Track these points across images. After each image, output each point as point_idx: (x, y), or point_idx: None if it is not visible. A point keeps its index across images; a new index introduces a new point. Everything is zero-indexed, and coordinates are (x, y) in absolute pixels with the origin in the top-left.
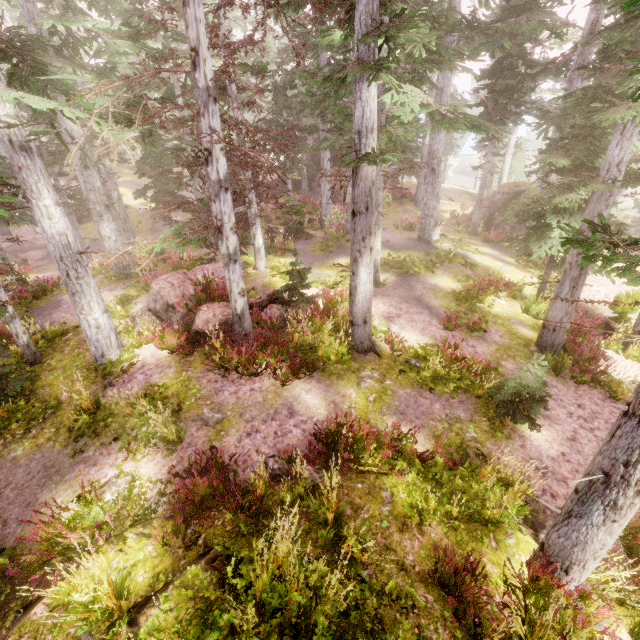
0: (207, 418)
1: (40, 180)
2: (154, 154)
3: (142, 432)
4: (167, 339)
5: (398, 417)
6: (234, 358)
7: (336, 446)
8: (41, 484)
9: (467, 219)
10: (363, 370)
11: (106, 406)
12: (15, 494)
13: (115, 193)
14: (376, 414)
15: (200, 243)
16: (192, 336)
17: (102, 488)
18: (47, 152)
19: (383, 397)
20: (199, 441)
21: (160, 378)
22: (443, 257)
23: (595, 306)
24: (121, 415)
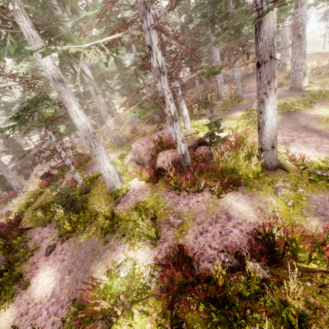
0: (172, 222)
1: (70, 97)
2: (125, 79)
3: (136, 232)
4: (143, 174)
5: (319, 218)
6: (183, 182)
7: (273, 245)
8: (91, 260)
9: (326, 68)
10: (276, 182)
11: (117, 215)
12: (80, 264)
13: (113, 107)
14: (298, 216)
15: (153, 109)
16: (156, 171)
17: (118, 267)
18: (82, 94)
19: (300, 202)
20: (169, 238)
21: (142, 197)
22: (316, 95)
23: None
24: (125, 220)
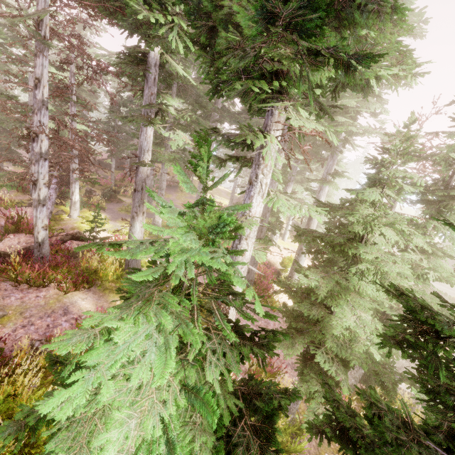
0: None
1: None
2: None
3: None
4: None
5: None
6: (26, 272)
7: None
8: None
9: None
10: None
11: None
12: None
13: None
14: None
15: (14, 188)
16: None
17: None
18: None
19: None
20: None
21: None
22: None
23: (274, 263)
24: None
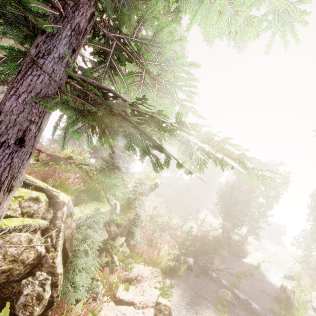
0: None
1: None
2: None
3: None
4: None
5: None
6: None
7: None
8: None
9: None
10: None
11: None
12: None
13: None
14: None
15: None
16: None
17: None
18: None
19: None
20: None
21: None
22: None
23: None
24: None
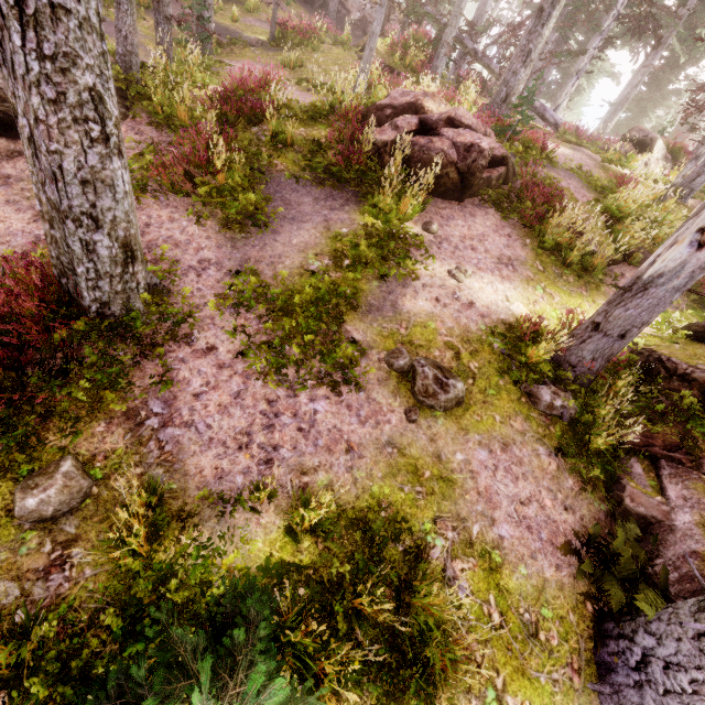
0: None
1: None
2: None
3: None
4: None
5: None
6: None
7: None
8: None
9: None
10: None
11: None
12: None
13: None
14: None
15: None
16: None
17: None
18: None
19: None
20: None
21: None
22: None
23: None
24: None
